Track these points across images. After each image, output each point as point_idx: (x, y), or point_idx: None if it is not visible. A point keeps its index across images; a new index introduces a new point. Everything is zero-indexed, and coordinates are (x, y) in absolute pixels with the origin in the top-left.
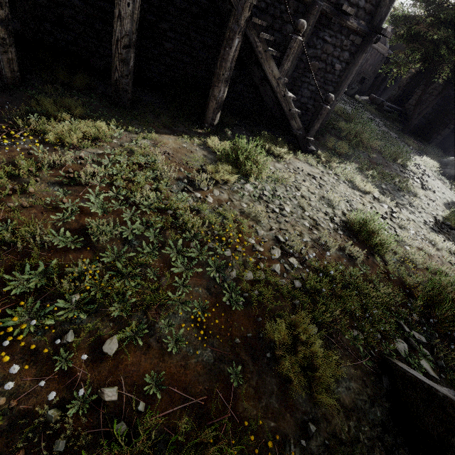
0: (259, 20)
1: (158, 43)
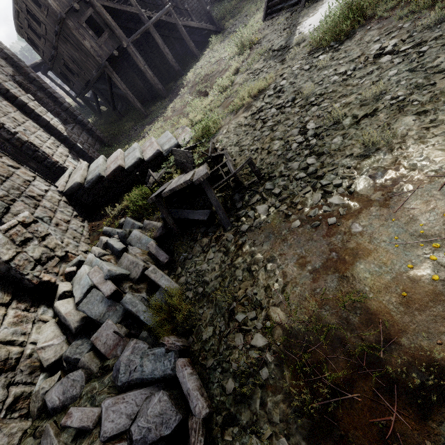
0: (182, 19)
1: (166, 63)
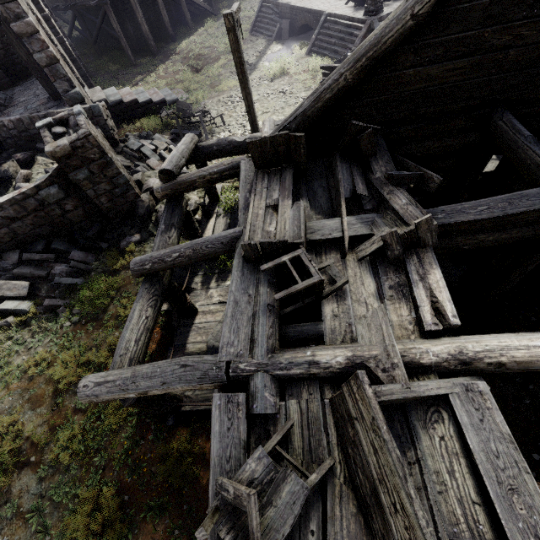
0: None
1: (159, 21)
